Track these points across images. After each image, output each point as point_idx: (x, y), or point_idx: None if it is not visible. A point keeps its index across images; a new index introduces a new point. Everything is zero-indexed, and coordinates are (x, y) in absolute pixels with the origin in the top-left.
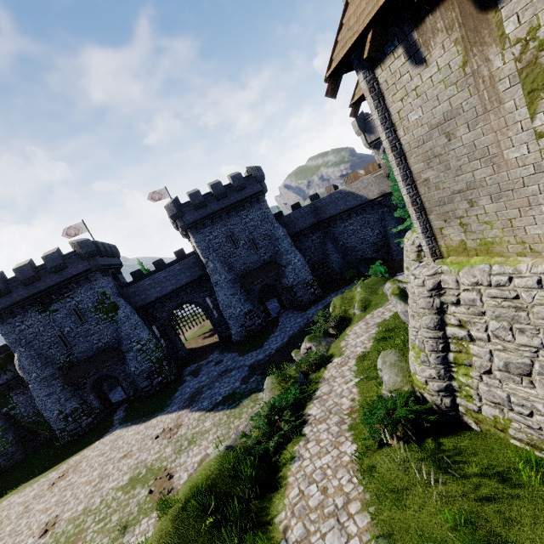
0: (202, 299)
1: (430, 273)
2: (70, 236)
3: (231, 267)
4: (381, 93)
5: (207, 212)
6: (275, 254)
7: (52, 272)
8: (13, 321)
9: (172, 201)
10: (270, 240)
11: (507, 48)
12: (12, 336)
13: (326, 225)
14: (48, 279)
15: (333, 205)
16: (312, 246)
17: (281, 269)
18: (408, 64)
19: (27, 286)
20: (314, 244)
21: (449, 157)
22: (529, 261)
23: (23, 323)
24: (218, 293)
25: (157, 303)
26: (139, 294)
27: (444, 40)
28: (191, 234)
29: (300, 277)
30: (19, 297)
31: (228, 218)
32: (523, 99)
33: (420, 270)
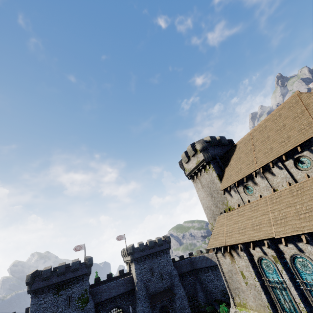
0: (127, 306)
1: (234, 311)
2: (76, 250)
3: (148, 288)
4: (218, 257)
5: (144, 254)
6: (171, 285)
7: (71, 271)
8: (40, 296)
9: (132, 245)
10: (169, 275)
11: (236, 265)
12: (34, 306)
13: (197, 272)
14: (68, 274)
15: (200, 262)
16: (189, 284)
17: (173, 296)
18: (222, 256)
19: (58, 277)
20: (190, 282)
21: (233, 279)
22: (252, 311)
23: (44, 299)
24: (138, 304)
25: (104, 303)
26: (98, 294)
27: (228, 257)
28: (134, 263)
29: (182, 304)
30: (51, 282)
31: (152, 259)
32: (241, 274)
33: (232, 309)
